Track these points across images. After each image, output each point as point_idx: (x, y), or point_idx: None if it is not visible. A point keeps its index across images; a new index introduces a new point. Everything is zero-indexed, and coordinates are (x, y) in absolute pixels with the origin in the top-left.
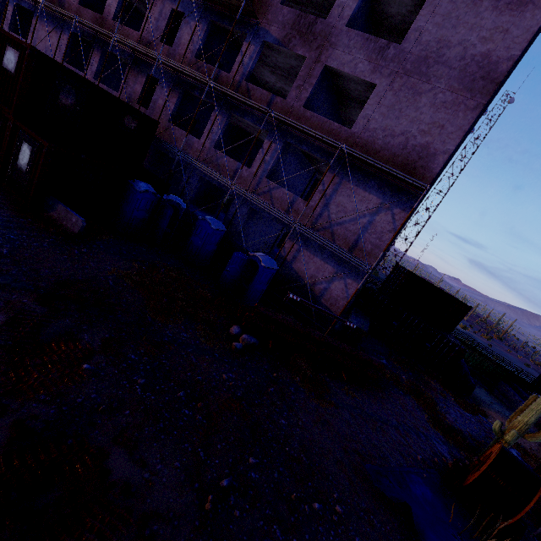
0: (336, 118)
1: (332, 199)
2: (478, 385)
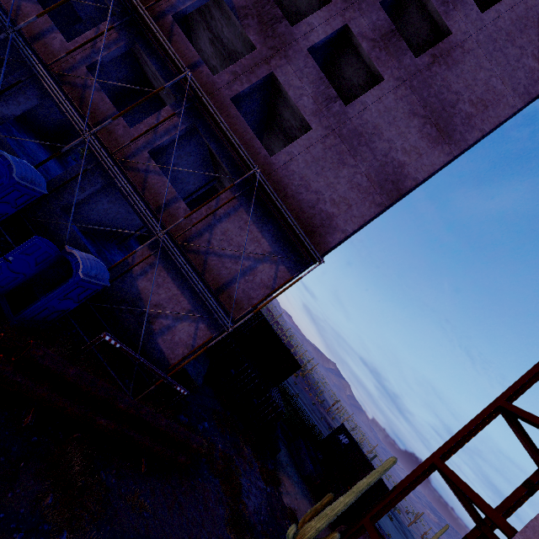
0: (258, 138)
1: (221, 222)
2: (281, 440)
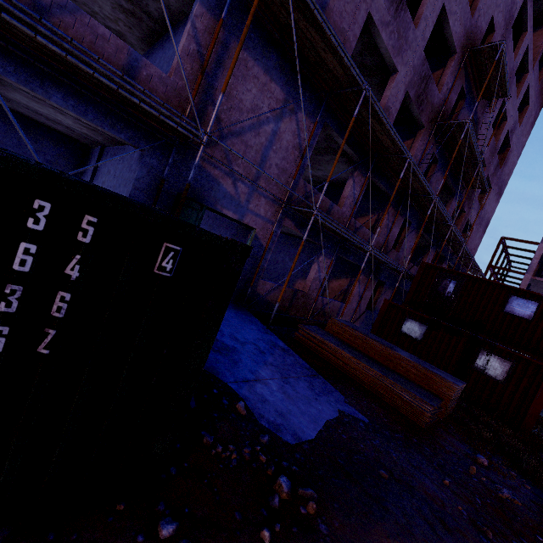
0: None
1: None
2: None
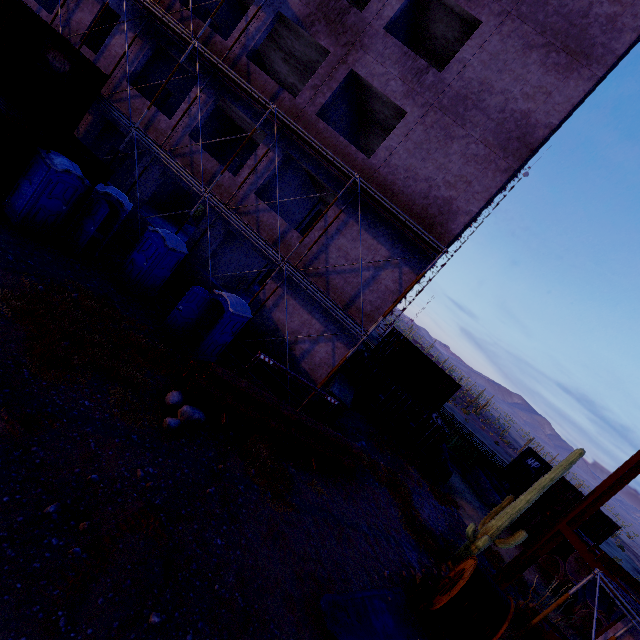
0: (354, 142)
1: (334, 239)
2: (453, 469)
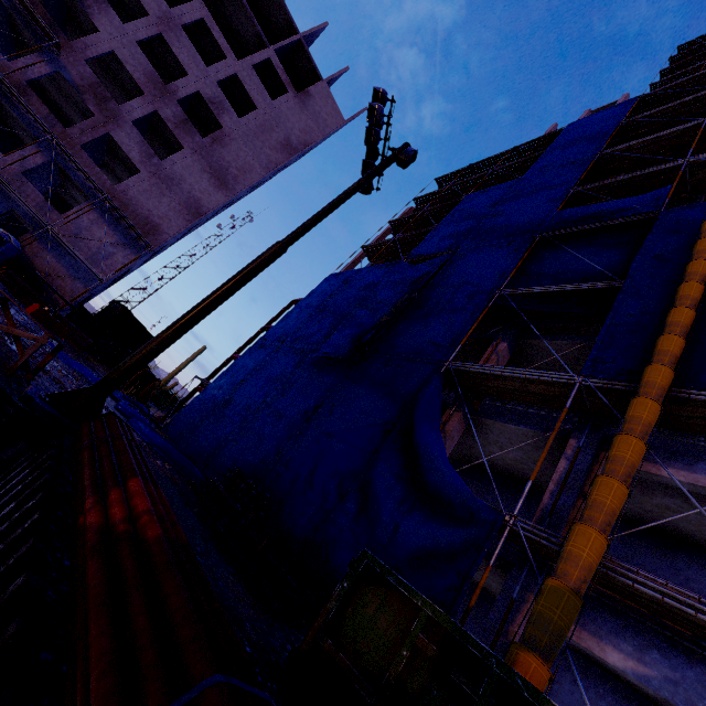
0: (100, 159)
1: (85, 223)
2: (153, 404)
